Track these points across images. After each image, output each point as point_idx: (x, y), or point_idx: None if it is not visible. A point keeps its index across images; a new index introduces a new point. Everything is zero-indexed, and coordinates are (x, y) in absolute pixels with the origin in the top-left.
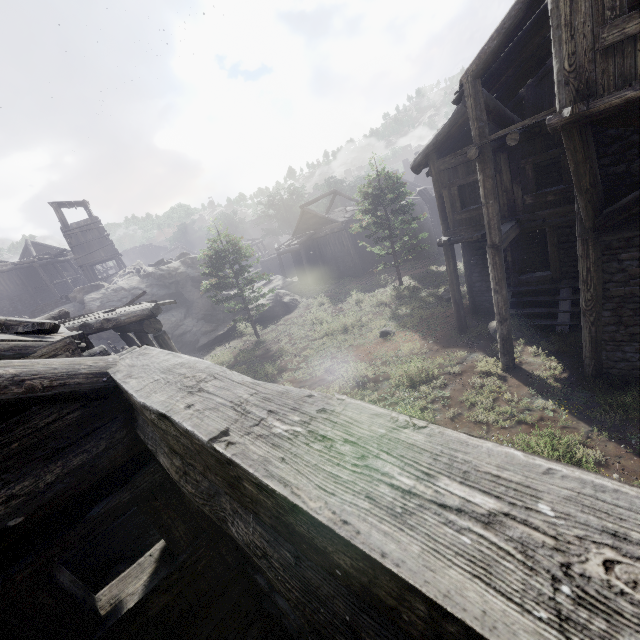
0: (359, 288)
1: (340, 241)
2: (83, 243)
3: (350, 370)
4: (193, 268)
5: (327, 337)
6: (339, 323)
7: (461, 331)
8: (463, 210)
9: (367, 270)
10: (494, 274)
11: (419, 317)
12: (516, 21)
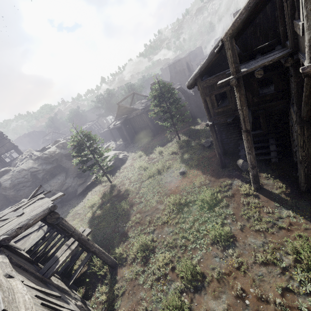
0: (157, 143)
1: (142, 119)
2: None
3: (172, 201)
4: (64, 149)
5: (150, 178)
6: (154, 168)
7: (223, 167)
8: (219, 107)
9: (158, 131)
10: (248, 145)
11: (196, 159)
12: (257, 2)
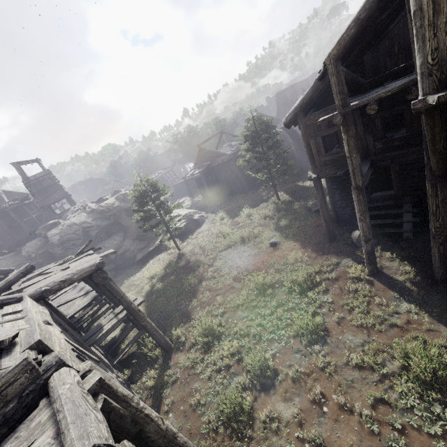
0: (248, 203)
1: (229, 168)
2: (41, 190)
3: (252, 279)
4: (125, 201)
5: (230, 248)
6: (237, 235)
7: (331, 240)
8: (327, 154)
9: (251, 187)
10: (359, 208)
11: (296, 228)
12: (370, 12)
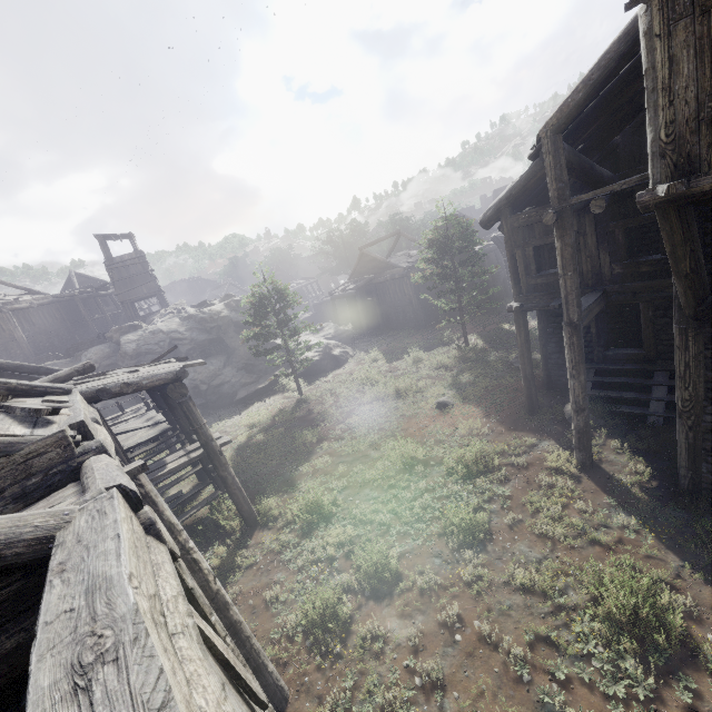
0: (419, 344)
1: (401, 289)
2: (126, 278)
3: (398, 448)
4: (237, 312)
5: (377, 402)
6: (392, 386)
7: (531, 411)
8: (539, 274)
9: (430, 322)
10: (571, 356)
11: (484, 387)
12: (606, 72)
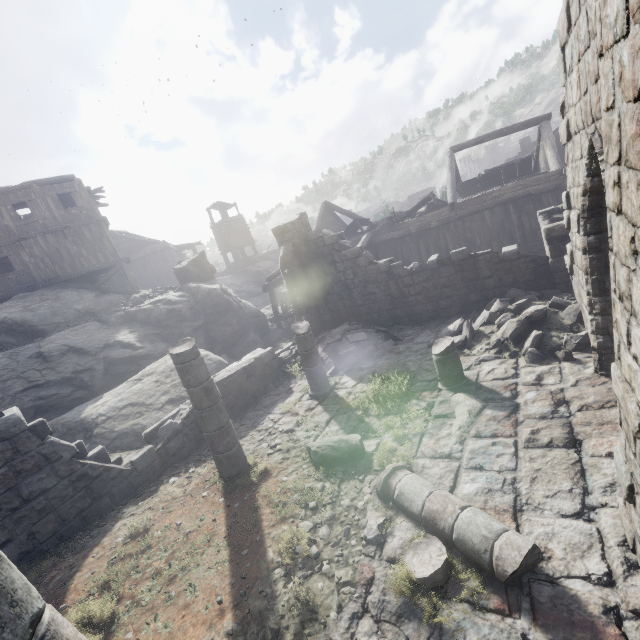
0: None
1: None
2: (235, 232)
3: None
4: None
5: None
6: None
7: None
8: None
9: None
10: None
11: None
12: None
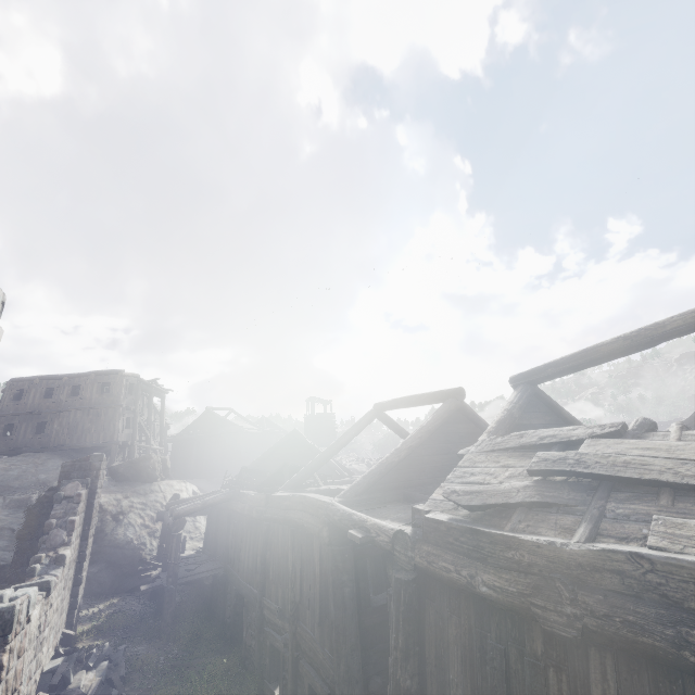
0: None
1: None
2: (318, 429)
3: None
4: None
5: None
6: None
7: None
8: None
9: None
10: None
11: None
12: None
